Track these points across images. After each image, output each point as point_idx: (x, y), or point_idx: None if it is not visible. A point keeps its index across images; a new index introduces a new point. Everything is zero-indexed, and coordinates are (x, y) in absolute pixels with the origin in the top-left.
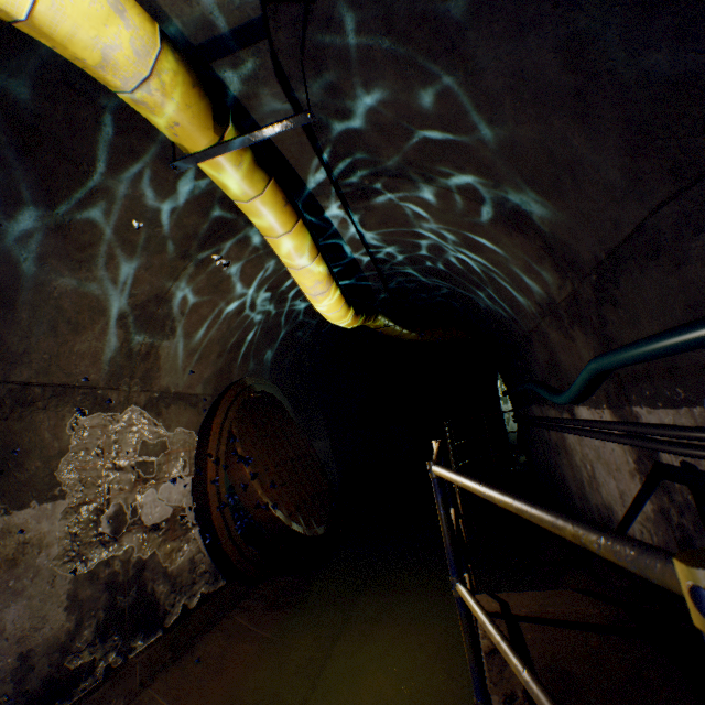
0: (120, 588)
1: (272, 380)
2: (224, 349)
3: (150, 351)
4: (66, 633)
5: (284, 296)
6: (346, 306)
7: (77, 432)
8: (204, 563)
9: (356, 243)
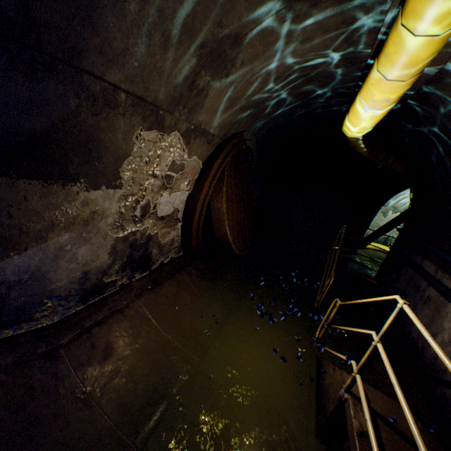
0: (136, 248)
1: (256, 138)
2: (246, 105)
3: (204, 88)
4: (106, 265)
5: (314, 78)
6: (373, 126)
7: (138, 141)
8: (177, 242)
9: (434, 66)
